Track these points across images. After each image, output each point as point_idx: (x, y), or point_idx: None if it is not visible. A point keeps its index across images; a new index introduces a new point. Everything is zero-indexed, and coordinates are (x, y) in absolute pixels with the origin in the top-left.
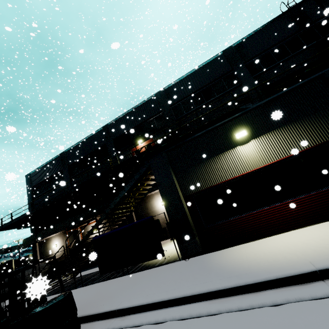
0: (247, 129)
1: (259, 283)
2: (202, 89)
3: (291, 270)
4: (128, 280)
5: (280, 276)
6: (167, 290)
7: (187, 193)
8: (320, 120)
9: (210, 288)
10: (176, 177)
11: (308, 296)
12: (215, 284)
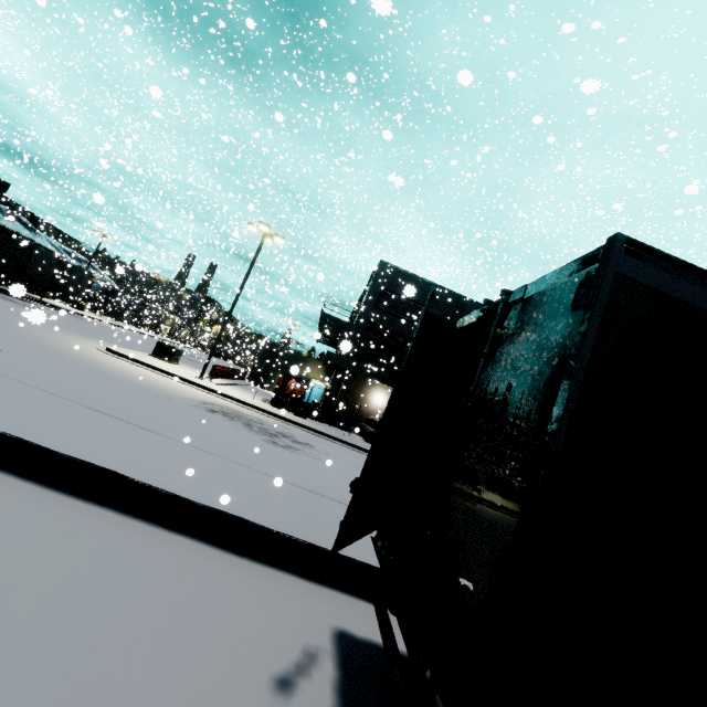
0: None
1: None
2: None
3: None
4: None
5: None
6: None
7: None
8: None
9: None
10: None
11: None
12: None
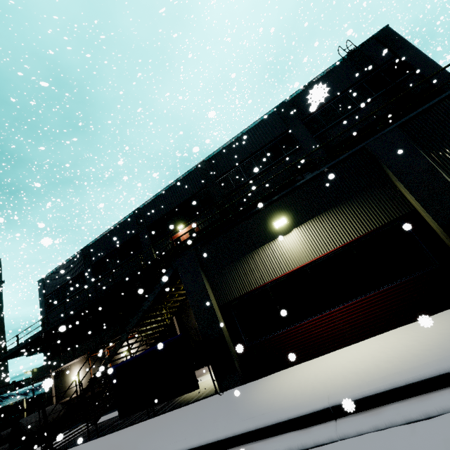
0: (287, 216)
1: (271, 426)
2: (254, 156)
3: (305, 407)
4: (148, 426)
5: (292, 416)
6: (178, 440)
7: (222, 300)
8: (370, 201)
9: (219, 436)
10: (209, 280)
11: (311, 442)
12: (227, 429)
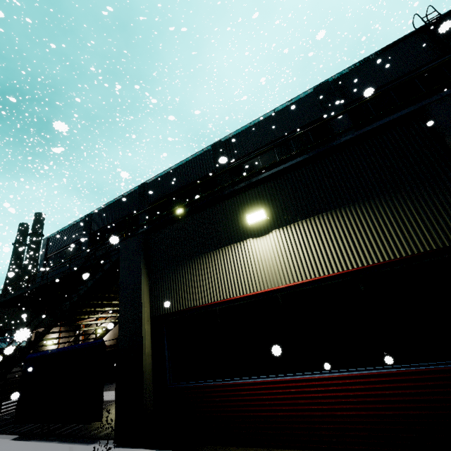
0: (269, 209)
1: None
2: (277, 142)
3: None
4: None
5: None
6: None
7: (157, 310)
8: (410, 205)
9: None
10: (150, 278)
11: None
12: None
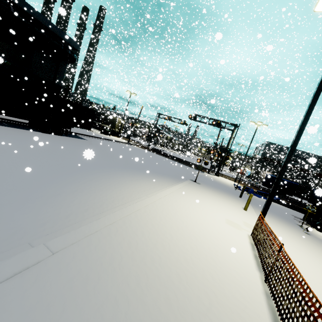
0: None
1: None
2: None
3: None
4: None
5: None
6: None
7: None
8: None
9: None
10: None
11: None
12: None
